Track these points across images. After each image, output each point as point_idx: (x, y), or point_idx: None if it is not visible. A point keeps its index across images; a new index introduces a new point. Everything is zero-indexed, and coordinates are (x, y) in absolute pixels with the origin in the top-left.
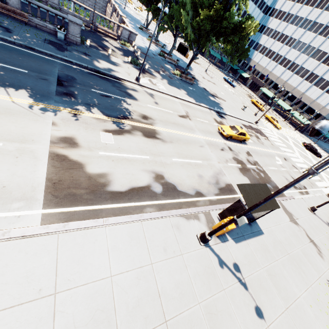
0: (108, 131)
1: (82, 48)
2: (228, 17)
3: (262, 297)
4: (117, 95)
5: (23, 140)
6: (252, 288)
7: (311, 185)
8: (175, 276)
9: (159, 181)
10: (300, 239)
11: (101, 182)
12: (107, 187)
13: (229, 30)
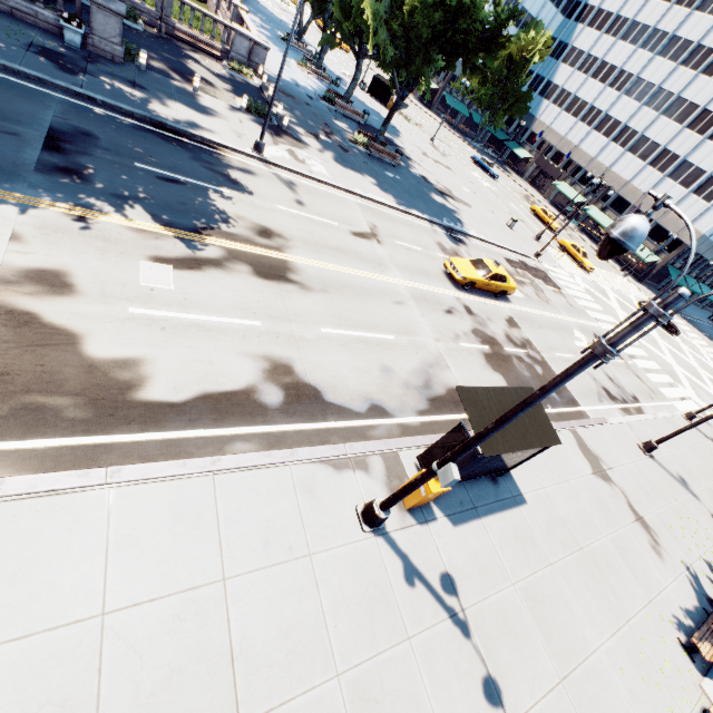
0: (163, 261)
1: (127, 70)
2: (471, 8)
3: (506, 655)
4: (203, 180)
5: None
6: (482, 633)
7: (651, 395)
8: (284, 609)
9: (279, 380)
10: (612, 515)
11: (122, 379)
12: (136, 391)
13: (473, 40)
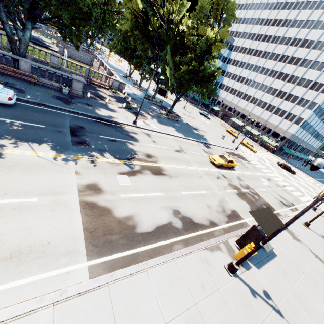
0: (123, 174)
1: (84, 99)
2: (203, 70)
3: (298, 323)
4: (122, 138)
5: (55, 192)
6: (286, 315)
7: (297, 201)
8: (219, 313)
9: (177, 216)
10: (307, 256)
11: (130, 224)
12: (136, 229)
13: (204, 79)
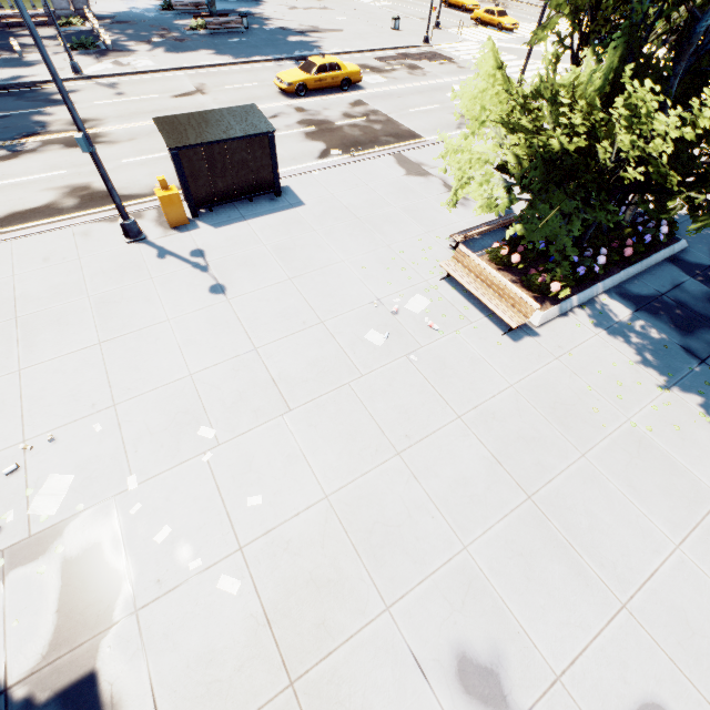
0: None
1: None
2: None
3: (239, 275)
4: (25, 109)
5: None
6: (221, 269)
7: None
8: (55, 280)
9: (77, 195)
10: (415, 194)
11: None
12: None
13: None
